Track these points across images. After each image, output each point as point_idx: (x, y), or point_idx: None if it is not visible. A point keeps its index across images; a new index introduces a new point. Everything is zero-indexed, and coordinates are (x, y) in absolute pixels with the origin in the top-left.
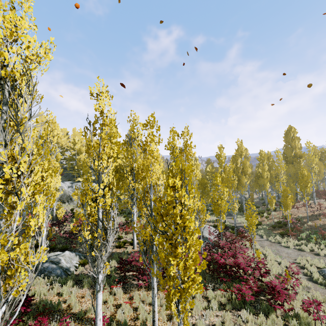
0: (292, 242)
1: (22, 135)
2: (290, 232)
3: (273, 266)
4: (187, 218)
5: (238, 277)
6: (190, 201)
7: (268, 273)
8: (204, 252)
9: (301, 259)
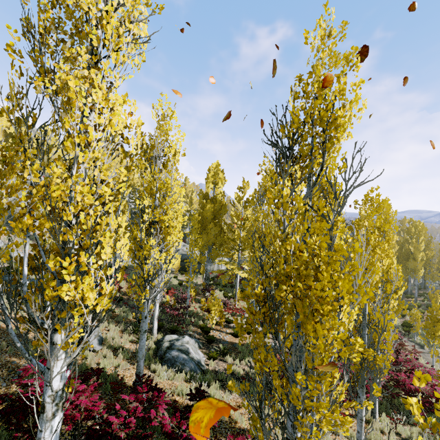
0: None
1: (332, 241)
2: None
3: None
4: None
5: (433, 411)
6: None
7: None
8: None
9: None
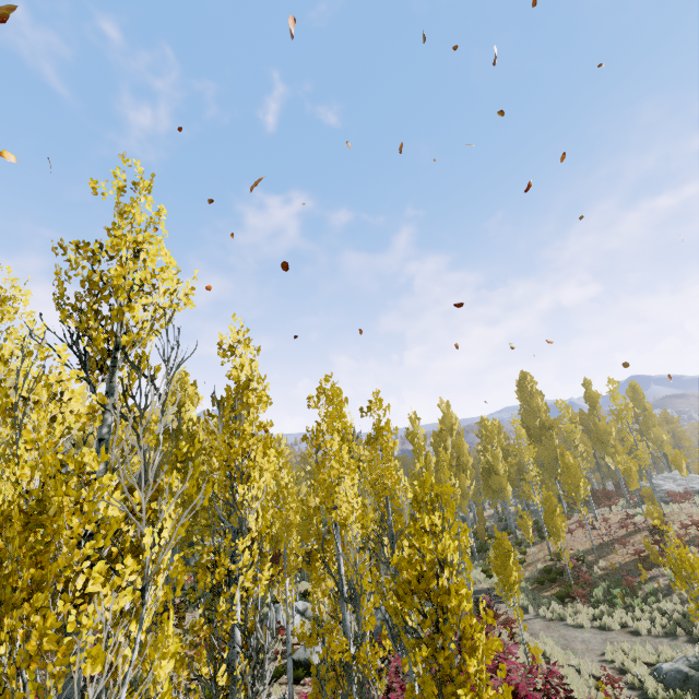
0: (584, 613)
1: (145, 455)
2: (575, 588)
3: (569, 679)
4: (463, 593)
5: None
6: (457, 557)
7: (572, 698)
8: (500, 666)
9: (613, 650)
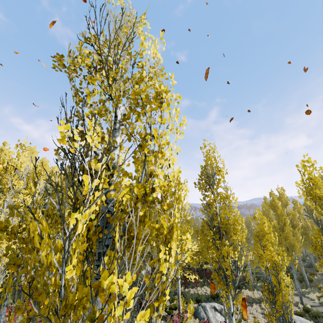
0: None
1: None
2: None
3: None
4: None
5: None
6: None
7: None
8: None
9: None
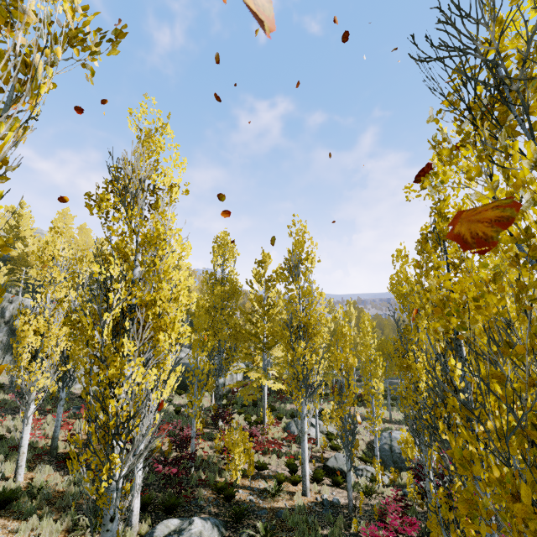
0: None
1: None
2: None
3: None
4: None
5: None
6: None
7: None
8: None
9: None
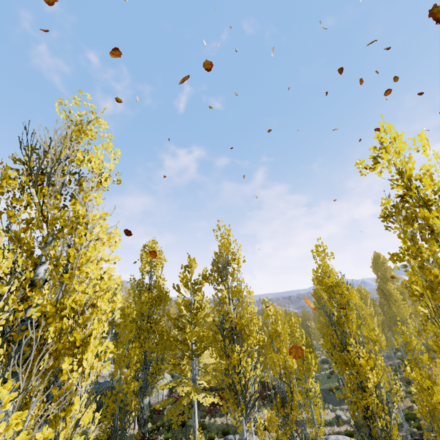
0: None
1: None
2: None
3: None
4: None
5: None
6: None
7: None
8: None
9: None
